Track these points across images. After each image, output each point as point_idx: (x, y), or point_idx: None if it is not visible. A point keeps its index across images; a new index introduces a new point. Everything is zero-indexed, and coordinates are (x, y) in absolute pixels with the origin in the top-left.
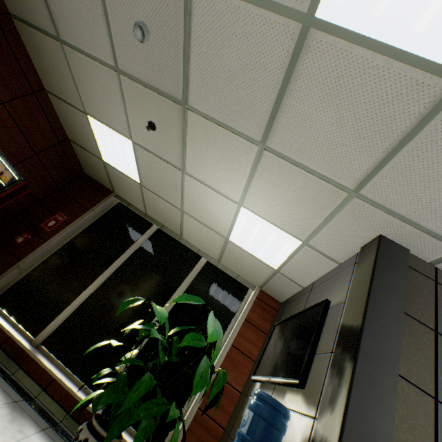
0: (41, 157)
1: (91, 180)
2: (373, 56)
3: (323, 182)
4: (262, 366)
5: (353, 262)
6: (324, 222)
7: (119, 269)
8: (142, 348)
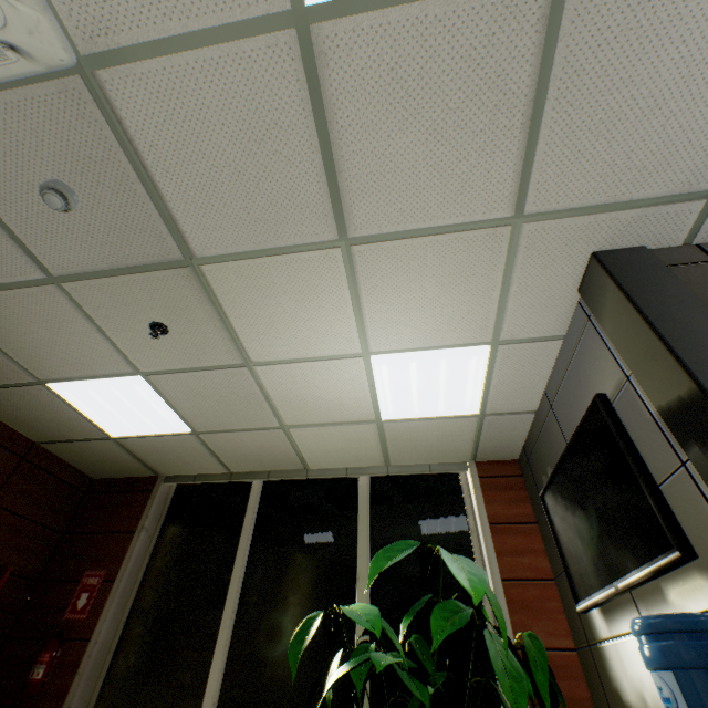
0: (2, 503)
1: (111, 483)
2: (422, 7)
3: (465, 234)
4: (578, 576)
5: (584, 317)
6: (504, 292)
7: (245, 593)
8: (371, 702)
